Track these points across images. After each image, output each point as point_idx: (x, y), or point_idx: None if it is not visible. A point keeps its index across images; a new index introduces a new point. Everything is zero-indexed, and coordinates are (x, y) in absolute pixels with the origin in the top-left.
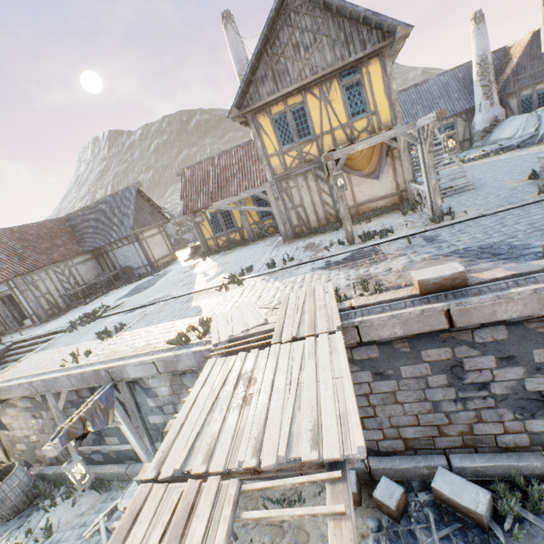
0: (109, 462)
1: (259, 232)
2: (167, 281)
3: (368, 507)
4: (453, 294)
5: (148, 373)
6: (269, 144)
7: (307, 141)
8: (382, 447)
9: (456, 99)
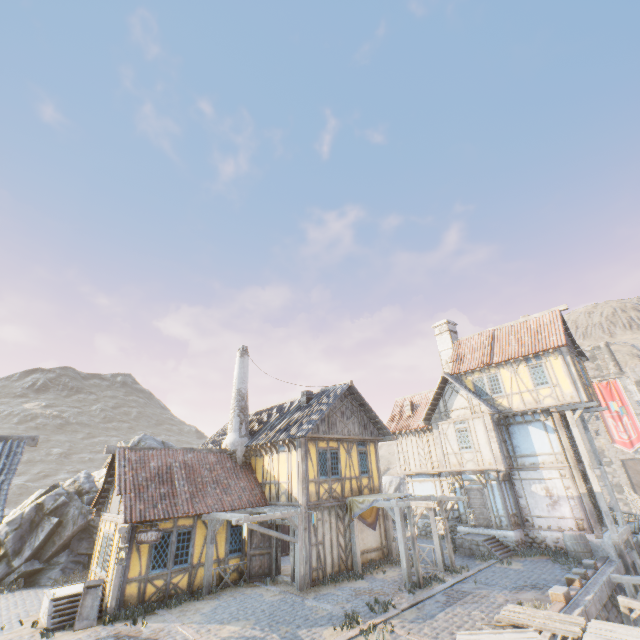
0: None
1: (218, 577)
2: None
3: None
4: (573, 603)
5: None
6: (312, 469)
7: (336, 479)
8: None
9: None
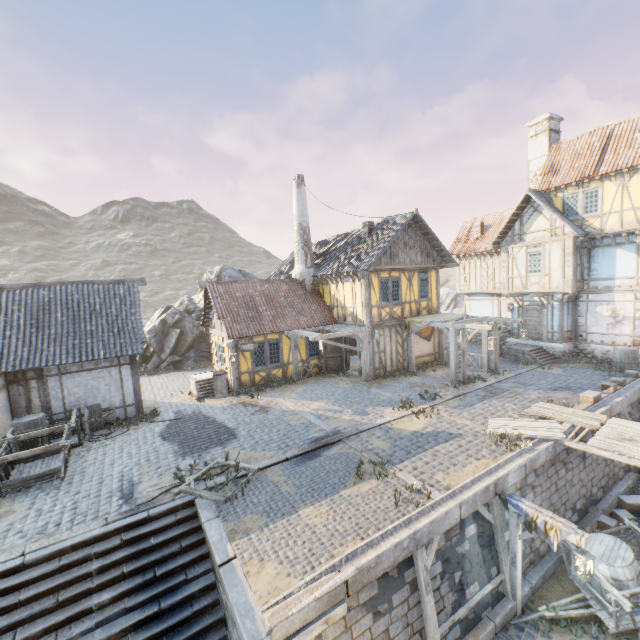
0: (465, 632)
1: (303, 371)
2: (257, 422)
3: (619, 531)
4: (601, 403)
5: (519, 477)
6: (374, 297)
7: (396, 304)
8: (598, 496)
9: None
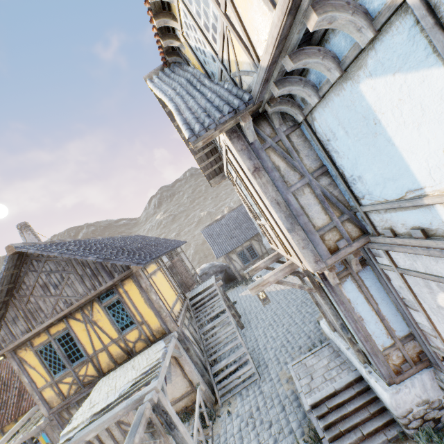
0: None
1: None
2: None
3: None
4: None
5: None
6: (38, 376)
7: (81, 363)
8: None
9: (246, 227)
